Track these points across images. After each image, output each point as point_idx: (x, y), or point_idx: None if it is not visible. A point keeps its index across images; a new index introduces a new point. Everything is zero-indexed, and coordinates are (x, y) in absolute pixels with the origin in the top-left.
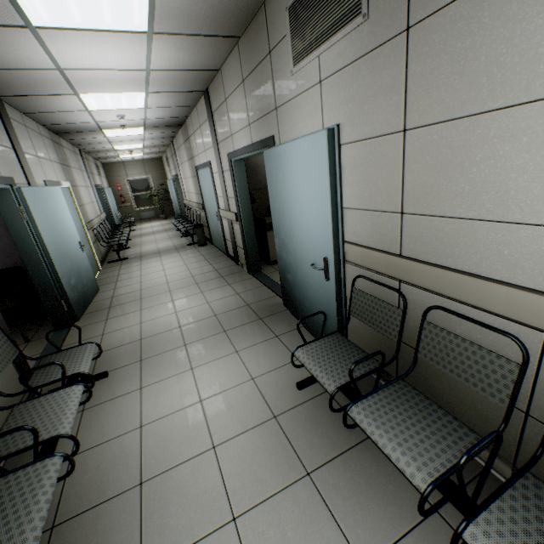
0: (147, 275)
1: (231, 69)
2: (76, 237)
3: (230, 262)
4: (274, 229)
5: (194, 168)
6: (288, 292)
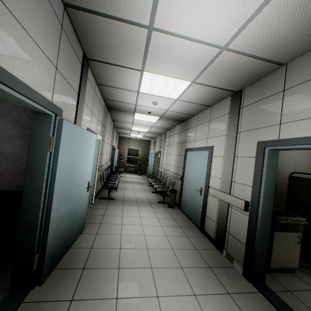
0: (127, 226)
1: None
2: (88, 177)
3: (207, 241)
4: None
5: (182, 149)
6: None
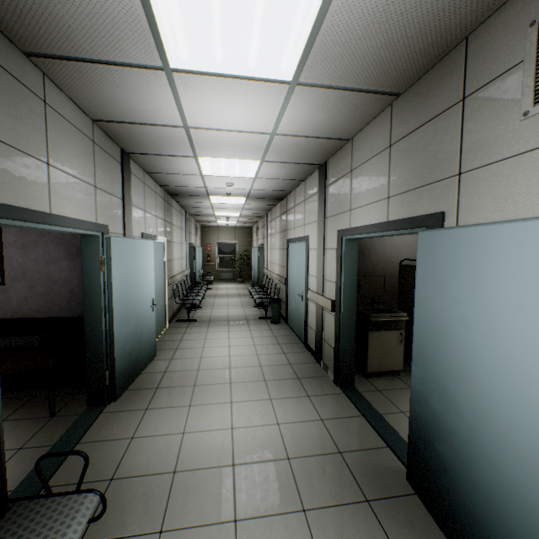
0: (209, 349)
1: (371, 135)
2: (151, 294)
3: (308, 355)
4: (416, 350)
5: (284, 240)
6: (429, 471)
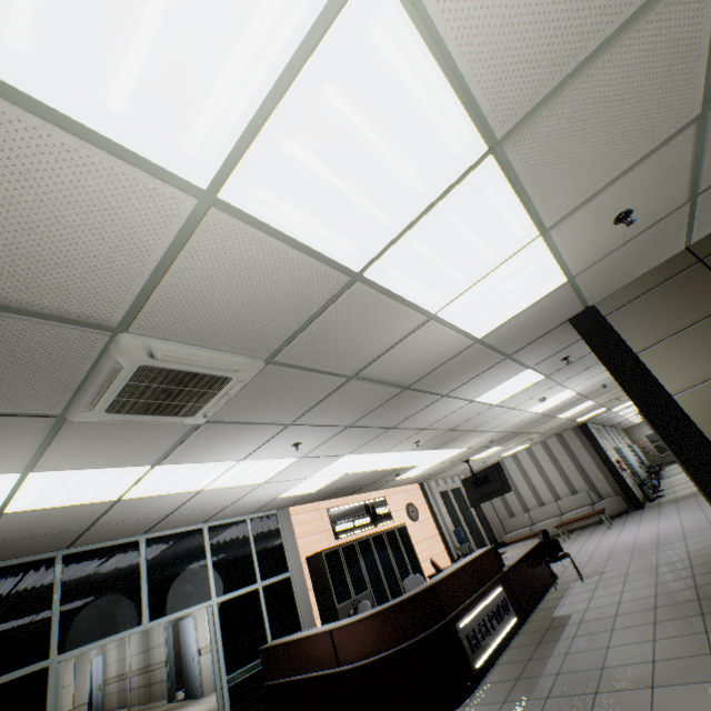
0: (673, 478)
1: None
2: (636, 463)
3: None
4: None
5: None
6: None
